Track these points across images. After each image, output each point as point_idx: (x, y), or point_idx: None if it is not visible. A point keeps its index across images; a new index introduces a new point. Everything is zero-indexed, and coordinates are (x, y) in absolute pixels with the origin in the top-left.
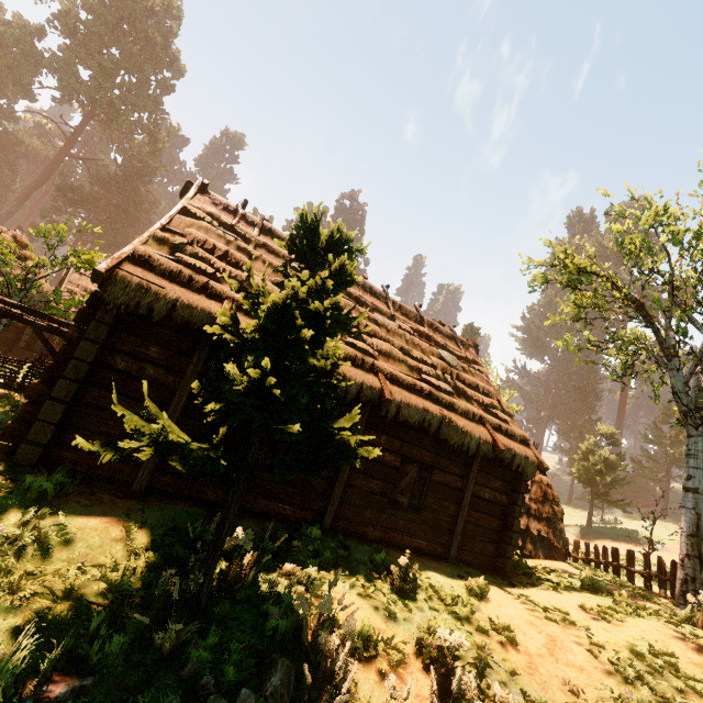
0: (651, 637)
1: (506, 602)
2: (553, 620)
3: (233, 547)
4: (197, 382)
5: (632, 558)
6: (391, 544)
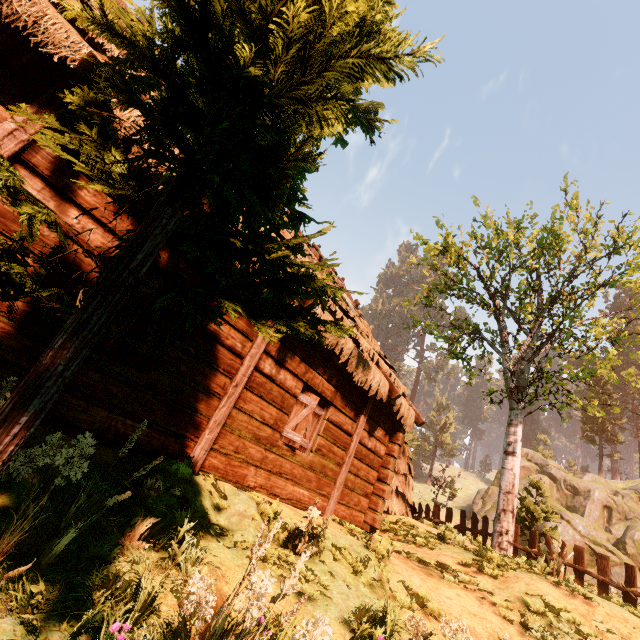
0: (539, 591)
1: (404, 563)
2: (452, 580)
3: (21, 483)
4: (22, 105)
5: (451, 515)
6: (272, 494)
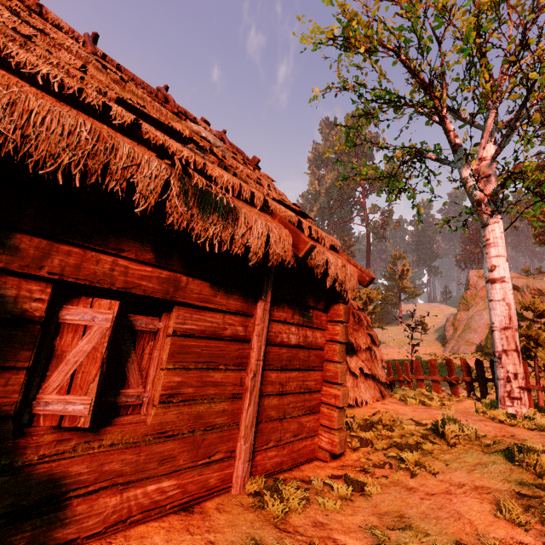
0: None
1: None
2: None
3: None
4: None
5: (435, 367)
6: None
